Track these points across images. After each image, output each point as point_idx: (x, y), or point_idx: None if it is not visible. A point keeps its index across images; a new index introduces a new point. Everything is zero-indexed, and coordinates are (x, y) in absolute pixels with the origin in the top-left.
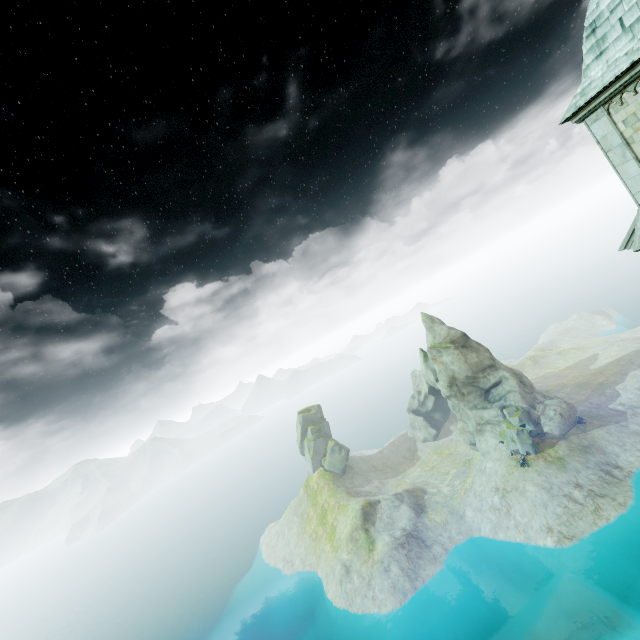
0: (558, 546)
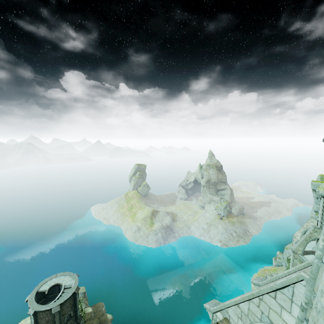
0: (221, 246)
